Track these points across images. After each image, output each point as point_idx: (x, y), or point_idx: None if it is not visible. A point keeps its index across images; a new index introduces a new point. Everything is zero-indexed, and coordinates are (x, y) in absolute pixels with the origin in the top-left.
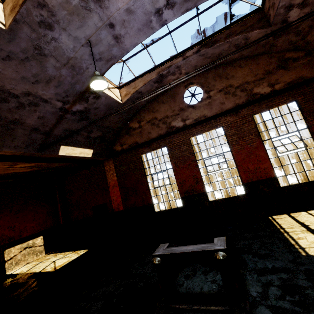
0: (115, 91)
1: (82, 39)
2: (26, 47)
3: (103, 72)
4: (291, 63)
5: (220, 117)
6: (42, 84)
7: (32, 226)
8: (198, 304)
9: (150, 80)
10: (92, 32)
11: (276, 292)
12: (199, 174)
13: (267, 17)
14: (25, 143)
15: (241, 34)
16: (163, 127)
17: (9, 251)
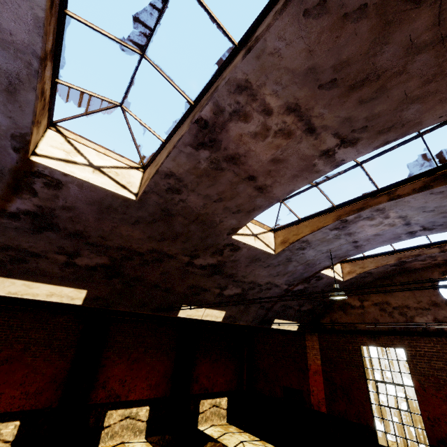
0: (337, 267)
1: (324, 250)
2: (281, 259)
3: (333, 263)
4: None
5: None
6: (280, 276)
7: (221, 382)
8: None
9: (385, 264)
10: (335, 246)
11: None
12: None
13: None
14: (253, 318)
15: None
16: (399, 319)
17: (203, 402)
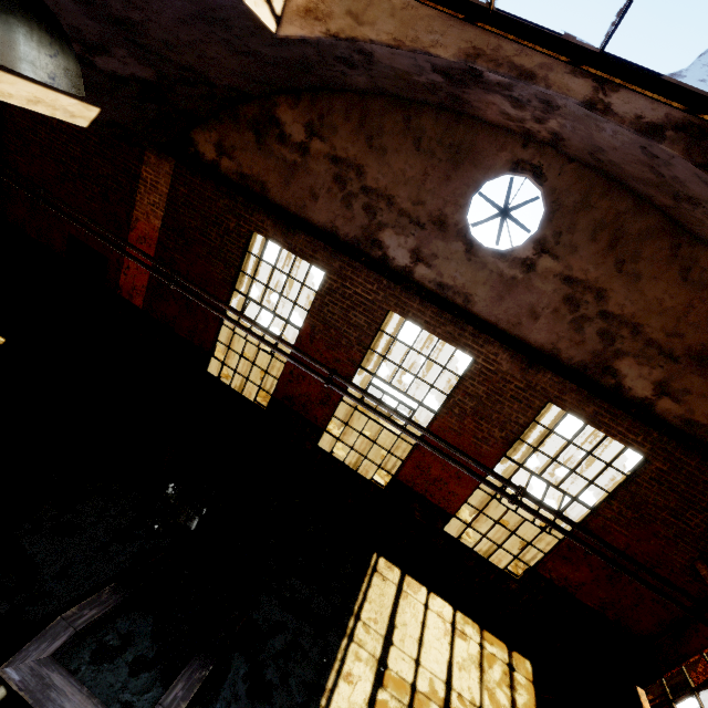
0: None
1: None
2: None
3: None
4: None
5: (493, 338)
6: None
7: None
8: None
9: (425, 50)
10: None
11: None
12: (341, 395)
13: None
14: None
15: None
16: (357, 217)
17: None
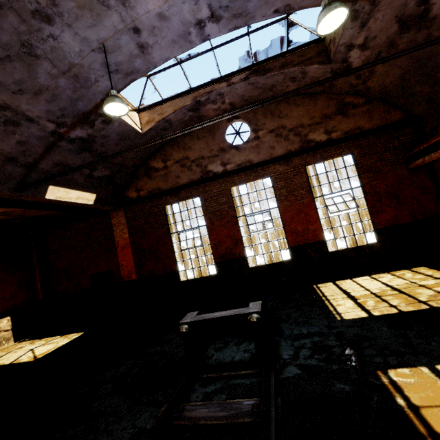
0: (133, 114)
1: (94, 42)
2: (9, 41)
3: (119, 89)
4: (351, 109)
5: (269, 165)
6: (28, 96)
7: None
8: (228, 371)
9: (183, 106)
10: (109, 34)
11: (306, 353)
12: (240, 234)
13: (327, 52)
14: None
15: (298, 66)
16: (196, 170)
17: None
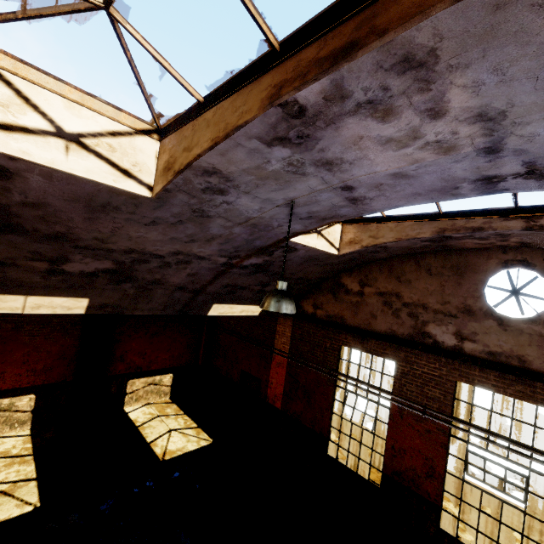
0: (333, 230)
1: (279, 200)
2: (181, 211)
3: (311, 228)
4: None
5: None
6: (201, 242)
7: (165, 358)
8: None
9: (414, 237)
10: (302, 193)
11: None
12: (443, 466)
13: None
14: (164, 305)
15: None
16: (405, 322)
17: (132, 382)
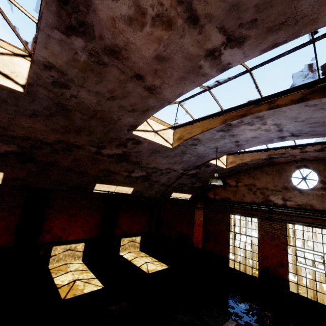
0: (223, 158)
1: (212, 146)
2: (178, 152)
3: (219, 156)
4: None
5: None
6: (177, 164)
7: (137, 227)
8: None
9: (258, 158)
10: (221, 144)
11: None
12: (286, 259)
13: None
14: (156, 192)
15: None
16: (259, 196)
17: (123, 240)
